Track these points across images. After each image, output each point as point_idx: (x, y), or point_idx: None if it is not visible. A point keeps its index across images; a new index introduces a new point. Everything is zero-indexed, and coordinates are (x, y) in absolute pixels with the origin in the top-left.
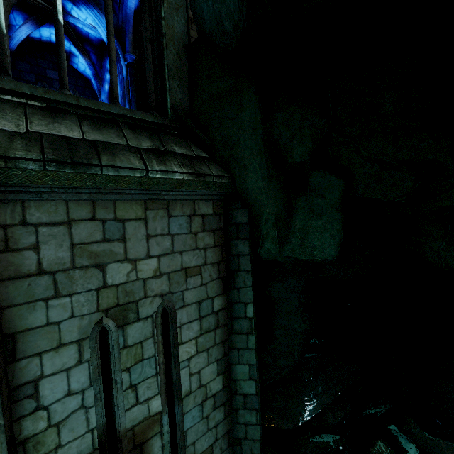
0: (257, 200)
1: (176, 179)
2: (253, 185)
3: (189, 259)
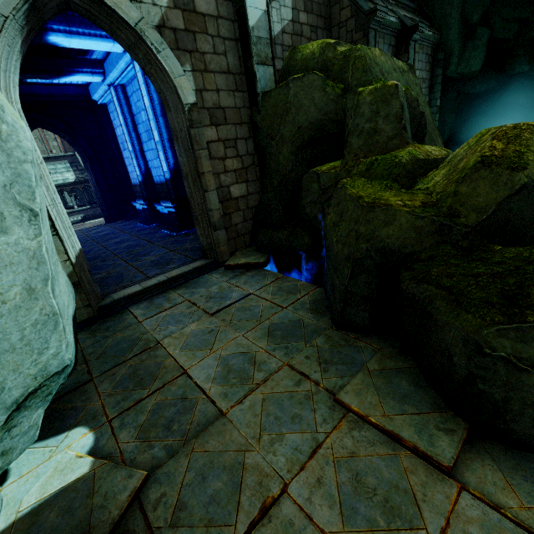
0: (451, 45)
1: (429, 34)
2: (452, 37)
3: (424, 74)
